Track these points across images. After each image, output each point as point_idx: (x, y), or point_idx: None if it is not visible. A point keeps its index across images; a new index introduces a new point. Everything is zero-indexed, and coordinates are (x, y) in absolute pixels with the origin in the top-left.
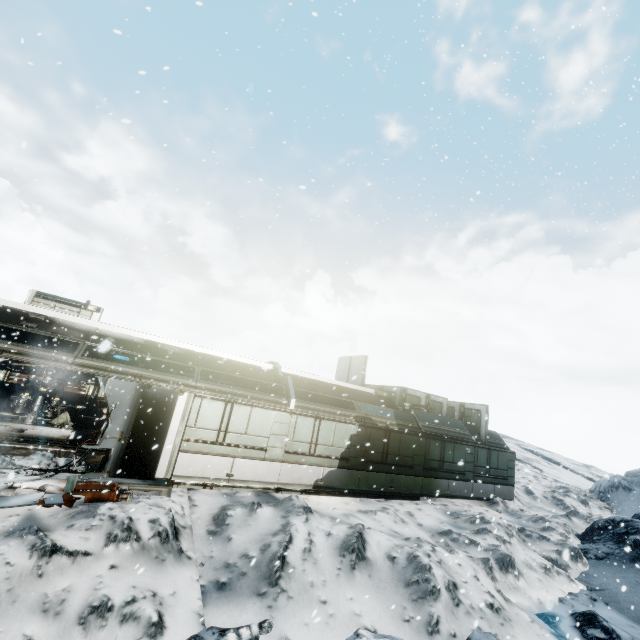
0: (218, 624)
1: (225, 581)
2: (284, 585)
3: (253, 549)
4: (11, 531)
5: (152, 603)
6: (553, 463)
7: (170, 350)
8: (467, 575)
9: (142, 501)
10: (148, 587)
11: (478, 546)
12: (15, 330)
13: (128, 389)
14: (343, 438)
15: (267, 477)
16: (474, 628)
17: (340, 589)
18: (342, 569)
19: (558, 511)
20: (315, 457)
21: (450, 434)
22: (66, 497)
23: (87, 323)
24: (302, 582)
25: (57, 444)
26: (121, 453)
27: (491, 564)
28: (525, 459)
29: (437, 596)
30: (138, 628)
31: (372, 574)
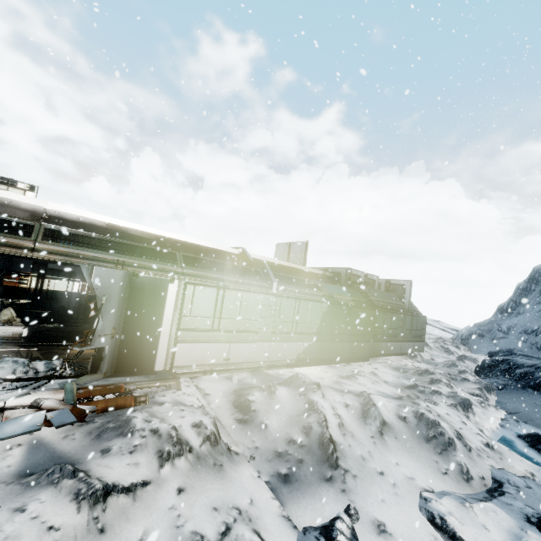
0: (308, 523)
1: (286, 472)
2: (344, 465)
3: (295, 433)
4: (23, 472)
5: (244, 524)
6: None
7: (138, 235)
8: (457, 422)
9: (165, 402)
10: (227, 504)
11: (441, 394)
12: None
13: (115, 279)
14: (317, 316)
15: (259, 357)
16: (490, 467)
17: (384, 456)
18: (374, 437)
19: (448, 356)
20: (296, 335)
21: (393, 306)
22: (76, 412)
23: (29, 201)
24: (355, 458)
25: (10, 343)
26: (115, 350)
27: (458, 408)
28: None
29: (454, 446)
30: None
31: (396, 436)
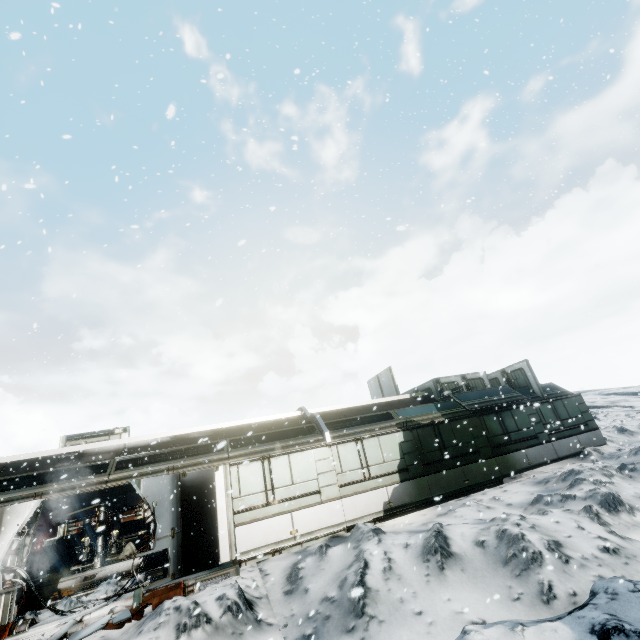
0: None
1: (311, 632)
2: (371, 611)
3: (331, 590)
4: None
5: None
6: None
7: (197, 436)
8: (569, 529)
9: (208, 586)
10: None
11: (575, 498)
12: (57, 479)
13: (164, 483)
14: (392, 450)
15: (332, 520)
16: (594, 578)
17: (434, 594)
18: (430, 574)
19: None
20: (372, 480)
21: (499, 402)
22: (133, 610)
23: (115, 443)
24: (390, 602)
25: (128, 576)
26: (179, 550)
27: (595, 510)
28: (610, 403)
29: (541, 561)
30: None
31: (464, 567)
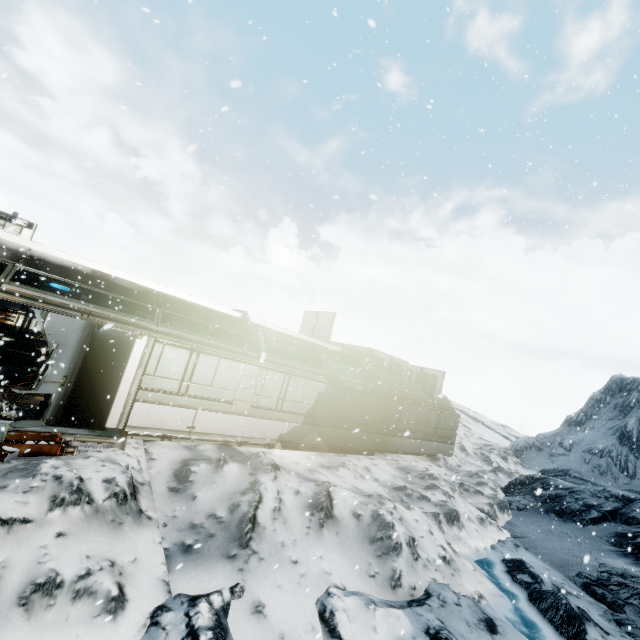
0: (186, 591)
1: (191, 543)
2: (255, 547)
3: (221, 509)
4: None
5: (110, 574)
6: (478, 422)
7: (124, 285)
8: (423, 530)
9: (92, 456)
10: (104, 556)
11: (429, 501)
12: None
13: (74, 327)
14: (311, 395)
15: (231, 430)
16: (431, 580)
17: (310, 548)
18: (311, 527)
19: (485, 466)
20: (281, 412)
21: (410, 397)
22: None
23: (16, 240)
24: (273, 542)
25: None
26: (64, 400)
27: (441, 518)
28: None
29: (399, 552)
30: (95, 604)
31: (339, 531)
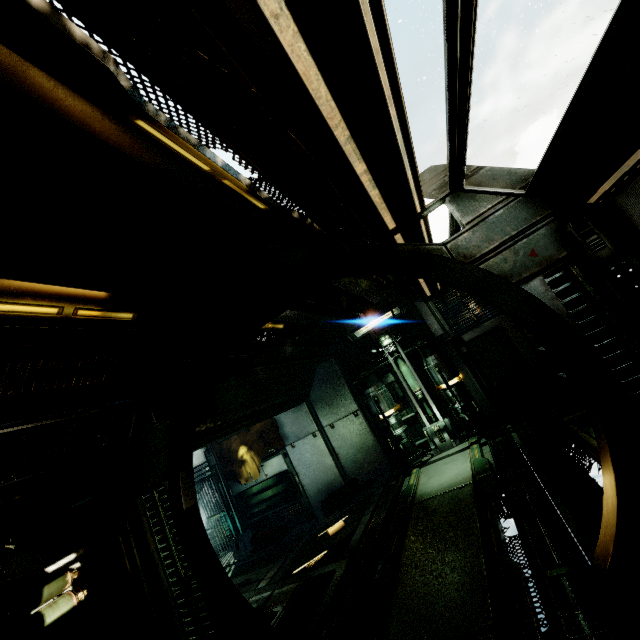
0: None
1: None
2: None
3: None
4: None
5: None
6: None
7: None
8: None
9: None
10: None
11: None
12: None
13: None
14: None
15: None
16: None
17: None
18: None
19: None
20: None
21: None
22: None
23: None
24: None
25: None
26: None
27: None
28: None
29: None
30: None
31: None
